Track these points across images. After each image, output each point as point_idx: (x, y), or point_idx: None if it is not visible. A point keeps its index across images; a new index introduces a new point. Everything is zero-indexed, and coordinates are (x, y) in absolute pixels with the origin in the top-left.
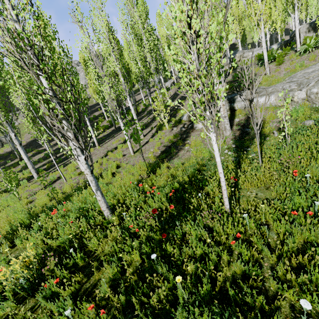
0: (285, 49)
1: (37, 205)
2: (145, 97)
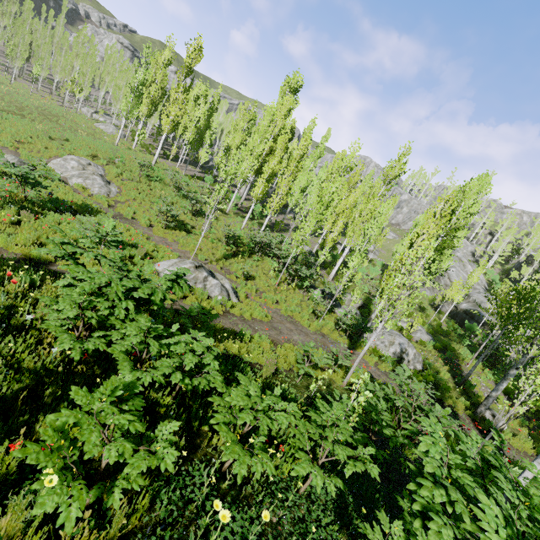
0: None
1: None
2: None
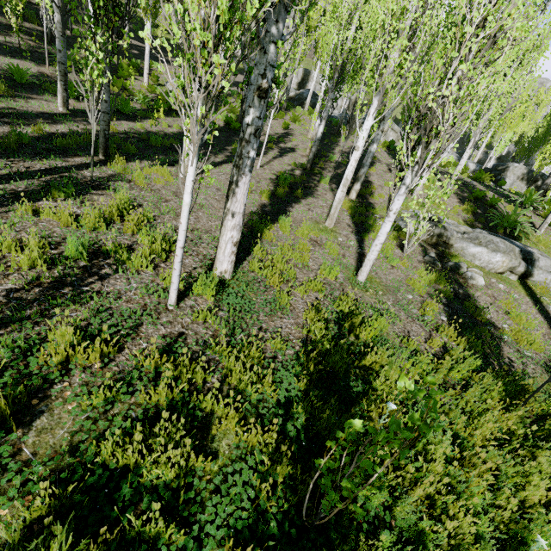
0: (550, 202)
1: (110, 465)
2: (233, 87)
